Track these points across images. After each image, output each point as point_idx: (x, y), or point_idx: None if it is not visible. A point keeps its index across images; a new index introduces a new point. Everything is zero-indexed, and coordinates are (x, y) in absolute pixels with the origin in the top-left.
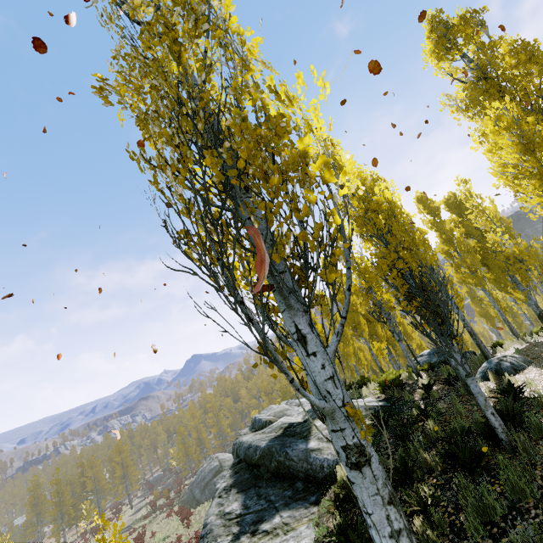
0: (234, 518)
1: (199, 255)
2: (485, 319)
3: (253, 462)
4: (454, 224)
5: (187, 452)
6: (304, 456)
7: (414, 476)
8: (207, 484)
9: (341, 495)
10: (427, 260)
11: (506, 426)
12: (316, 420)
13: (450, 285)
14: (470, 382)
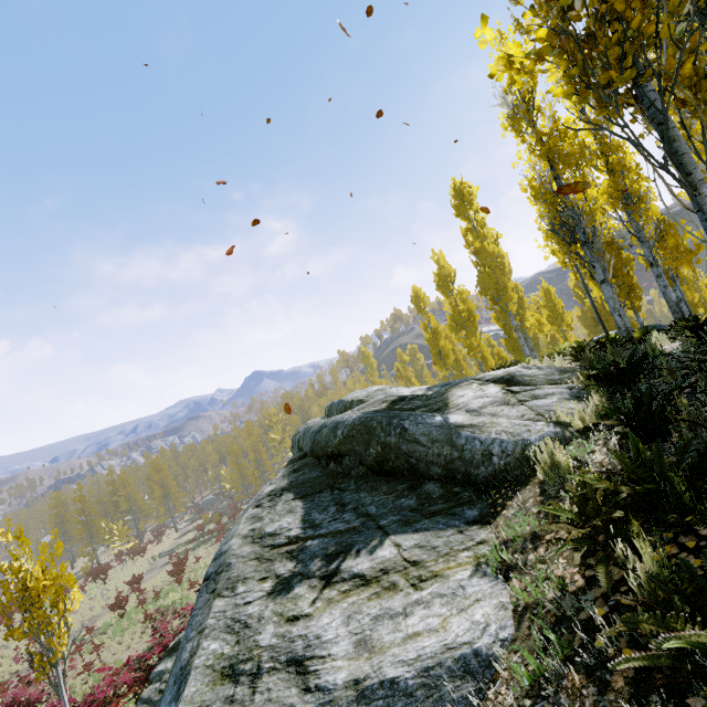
0: (283, 545)
1: None
2: None
3: (328, 451)
4: None
5: (243, 474)
6: (443, 434)
7: None
8: None
9: (598, 499)
10: None
11: None
12: (454, 388)
13: None
14: None
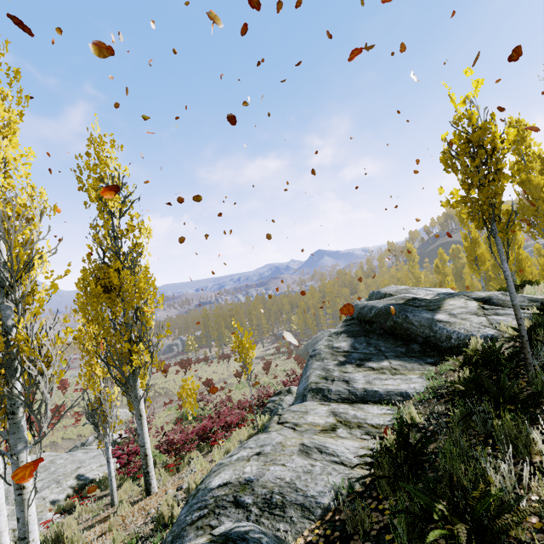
0: (341, 352)
1: None
2: None
3: (366, 319)
4: None
5: (305, 322)
6: (427, 323)
7: None
8: None
9: (473, 360)
10: None
11: None
12: (449, 299)
13: None
14: None
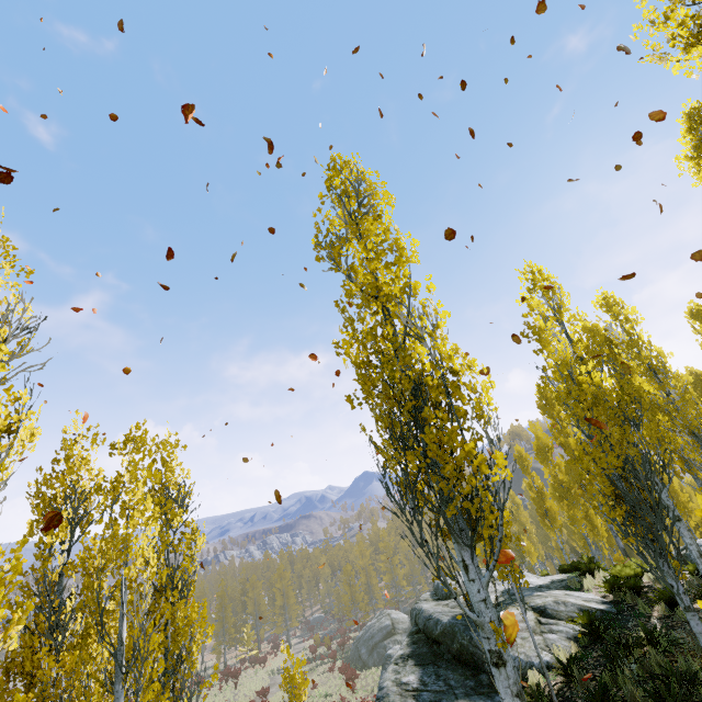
0: (410, 691)
1: (402, 508)
2: None
3: (433, 637)
4: None
5: (354, 598)
6: None
7: None
8: (376, 646)
9: None
10: (685, 423)
11: None
12: (510, 607)
13: None
14: (689, 617)
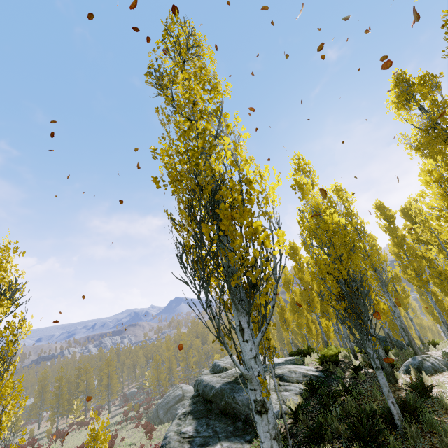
0: (187, 438)
1: (192, 276)
2: (431, 316)
3: (208, 398)
4: (408, 230)
5: (159, 377)
6: (247, 402)
7: (326, 438)
8: (170, 408)
9: None
10: (372, 262)
11: (406, 416)
12: None
13: (398, 282)
14: (378, 374)
